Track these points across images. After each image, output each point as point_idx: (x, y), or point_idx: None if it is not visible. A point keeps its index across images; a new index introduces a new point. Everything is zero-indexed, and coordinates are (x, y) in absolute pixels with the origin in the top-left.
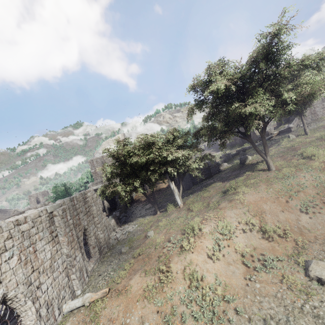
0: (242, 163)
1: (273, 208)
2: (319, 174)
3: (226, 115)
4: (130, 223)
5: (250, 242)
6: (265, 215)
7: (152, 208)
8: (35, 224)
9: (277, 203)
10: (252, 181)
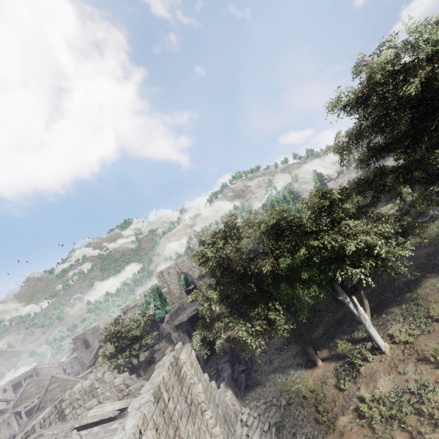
0: None
1: None
2: None
3: (435, 135)
4: (260, 390)
5: None
6: None
7: (290, 346)
8: None
9: None
10: None
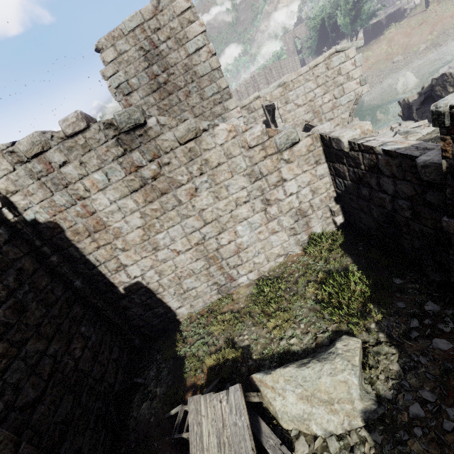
0: (420, 4)
1: (399, 38)
2: (448, 5)
3: None
4: None
5: (377, 59)
6: (392, 43)
7: None
8: (286, 64)
9: (404, 34)
10: (402, 22)
